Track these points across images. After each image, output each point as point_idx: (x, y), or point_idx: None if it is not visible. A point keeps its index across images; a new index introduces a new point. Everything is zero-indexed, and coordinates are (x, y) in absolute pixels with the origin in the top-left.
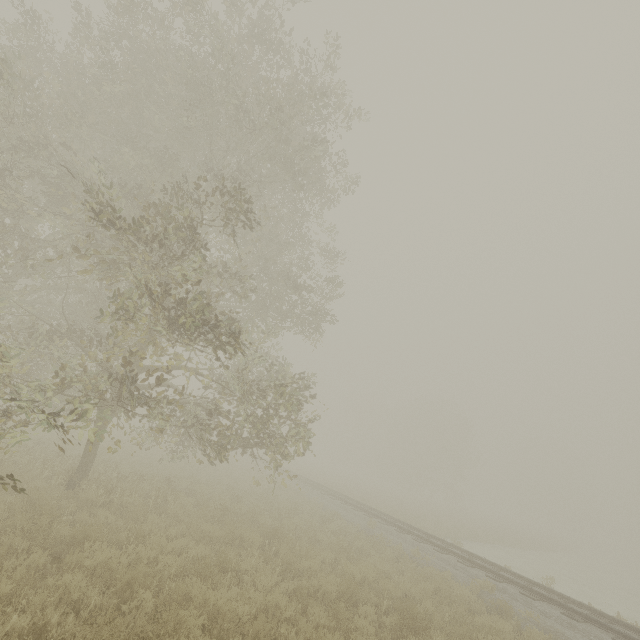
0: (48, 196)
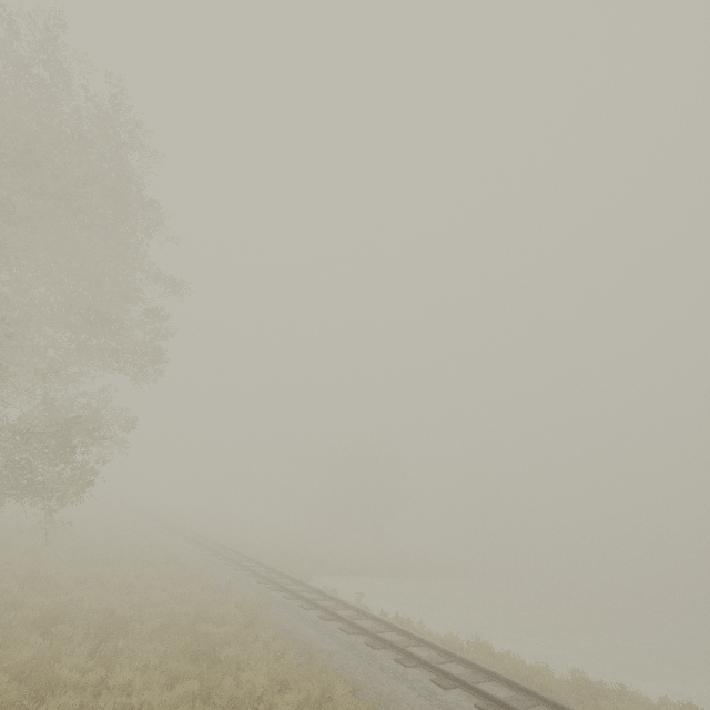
0: None
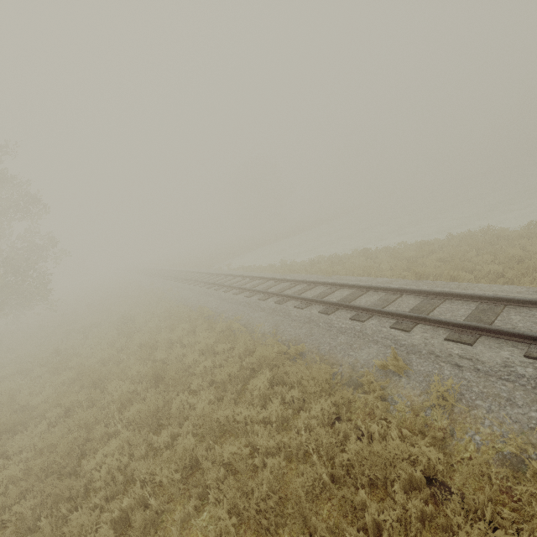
0: None
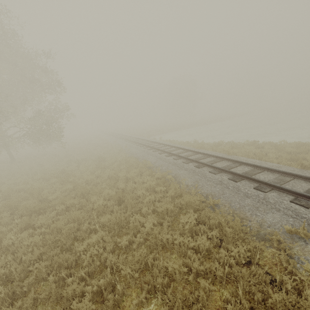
0: None
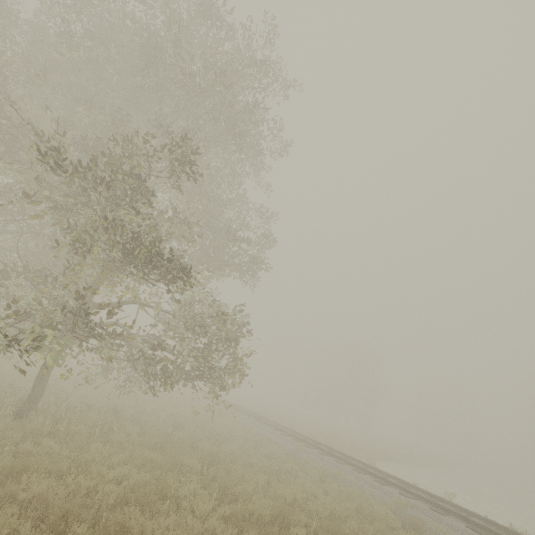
0: (8, 145)
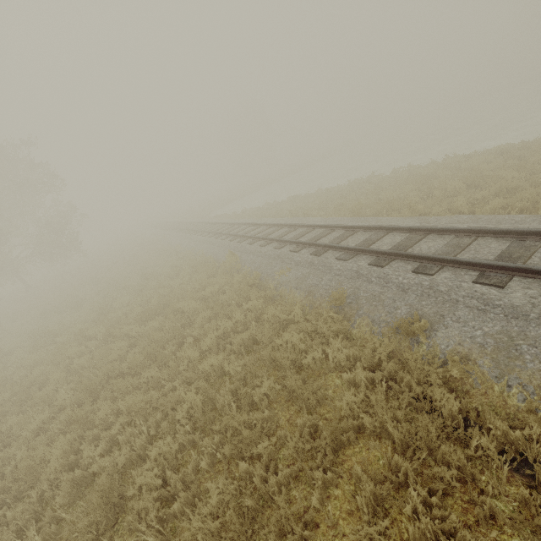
0: None
